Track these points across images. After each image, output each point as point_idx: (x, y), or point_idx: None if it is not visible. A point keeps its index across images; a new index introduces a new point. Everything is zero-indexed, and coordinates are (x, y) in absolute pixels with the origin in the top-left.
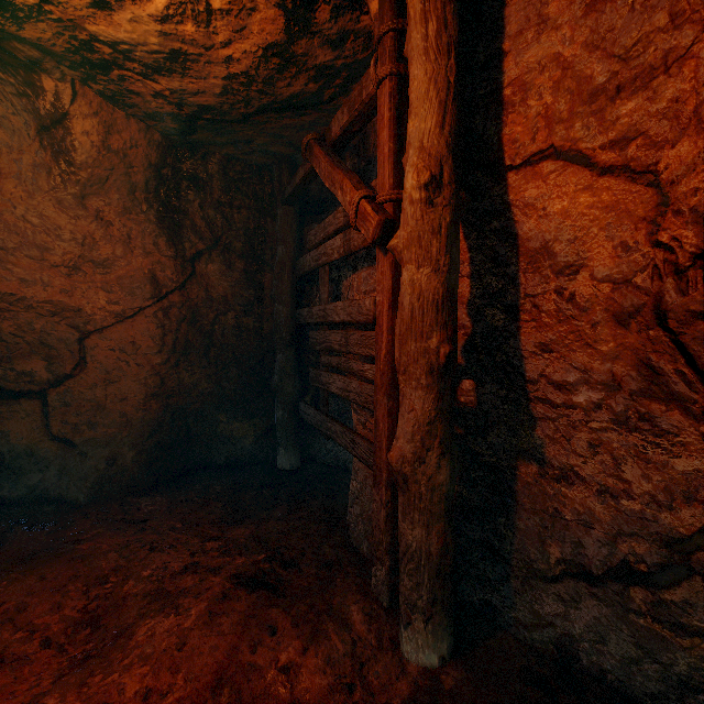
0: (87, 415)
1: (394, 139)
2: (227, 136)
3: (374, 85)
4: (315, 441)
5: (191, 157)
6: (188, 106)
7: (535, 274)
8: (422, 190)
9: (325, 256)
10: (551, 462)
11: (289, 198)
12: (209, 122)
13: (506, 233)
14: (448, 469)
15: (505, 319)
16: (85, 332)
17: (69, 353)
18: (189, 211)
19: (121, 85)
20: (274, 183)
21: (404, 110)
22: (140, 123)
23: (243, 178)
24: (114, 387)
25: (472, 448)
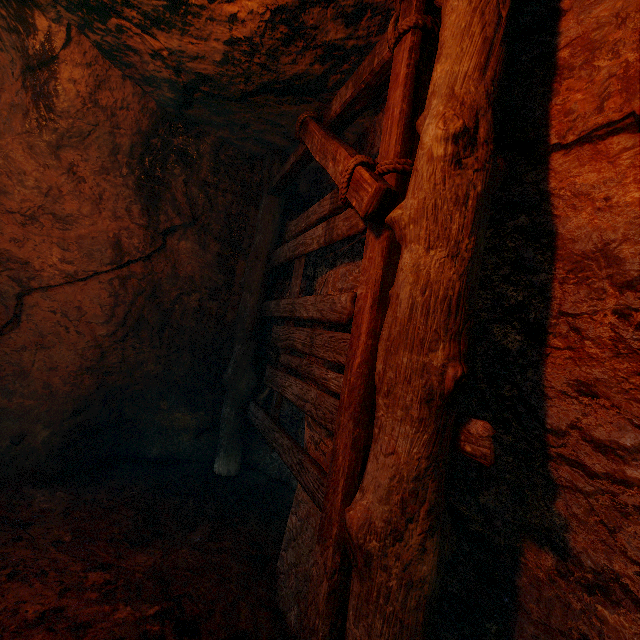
0: (5, 380)
1: (408, 99)
2: (223, 117)
3: (390, 46)
4: (260, 446)
5: (185, 134)
6: (186, 72)
7: (579, 286)
8: (449, 143)
9: (302, 246)
10: (579, 557)
11: (276, 187)
12: (206, 96)
13: (538, 231)
14: (435, 554)
15: (523, 341)
16: (27, 288)
17: (4, 308)
18: (172, 185)
19: (119, 37)
20: (264, 171)
21: (424, 70)
22: (136, 87)
23: (234, 163)
24: (46, 353)
25: (456, 506)
